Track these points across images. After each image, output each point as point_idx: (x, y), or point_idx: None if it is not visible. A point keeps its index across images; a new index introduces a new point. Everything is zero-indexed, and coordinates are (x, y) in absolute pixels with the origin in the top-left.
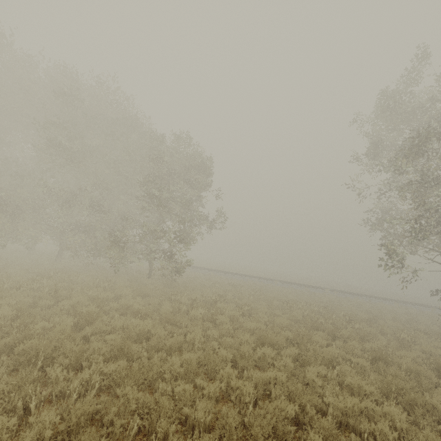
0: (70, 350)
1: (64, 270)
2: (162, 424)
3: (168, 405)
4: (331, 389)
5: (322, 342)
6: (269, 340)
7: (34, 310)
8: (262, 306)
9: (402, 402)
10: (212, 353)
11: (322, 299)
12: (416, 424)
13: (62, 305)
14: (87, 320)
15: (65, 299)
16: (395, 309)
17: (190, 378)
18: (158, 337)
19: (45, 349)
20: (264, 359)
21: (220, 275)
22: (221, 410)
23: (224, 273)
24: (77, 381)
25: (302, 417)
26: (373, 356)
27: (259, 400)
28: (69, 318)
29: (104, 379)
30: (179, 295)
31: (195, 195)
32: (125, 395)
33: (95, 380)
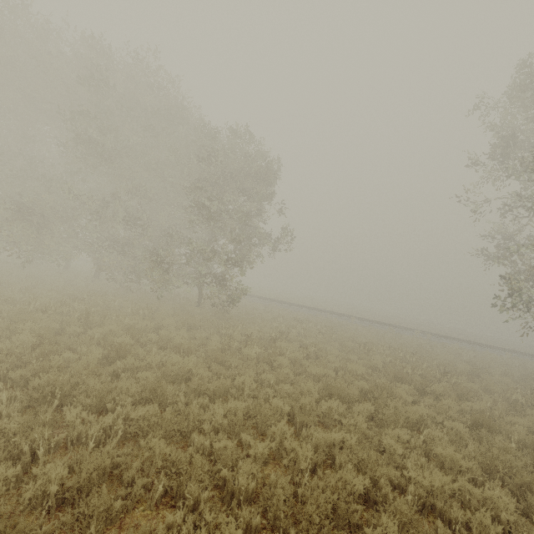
0: (94, 388)
1: (100, 293)
2: (193, 488)
3: (202, 465)
4: (415, 460)
5: (406, 398)
6: (337, 391)
7: (58, 338)
8: (332, 348)
9: (510, 483)
10: (266, 402)
11: (411, 343)
12: (527, 514)
13: (92, 334)
14: (118, 353)
15: (98, 326)
16: (506, 360)
17: (235, 432)
18: (201, 378)
19: (63, 385)
20: (330, 414)
21: (285, 307)
22: (270, 474)
23: (289, 305)
24: (97, 426)
25: (374, 493)
26: (473, 421)
27: (319, 466)
28: (98, 350)
29: (131, 425)
30: (231, 329)
31: (254, 207)
32: (151, 449)
33: (119, 425)
